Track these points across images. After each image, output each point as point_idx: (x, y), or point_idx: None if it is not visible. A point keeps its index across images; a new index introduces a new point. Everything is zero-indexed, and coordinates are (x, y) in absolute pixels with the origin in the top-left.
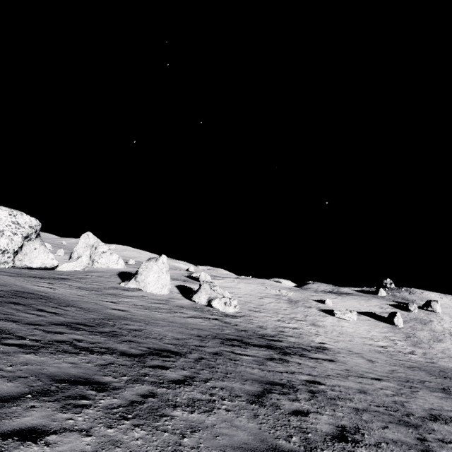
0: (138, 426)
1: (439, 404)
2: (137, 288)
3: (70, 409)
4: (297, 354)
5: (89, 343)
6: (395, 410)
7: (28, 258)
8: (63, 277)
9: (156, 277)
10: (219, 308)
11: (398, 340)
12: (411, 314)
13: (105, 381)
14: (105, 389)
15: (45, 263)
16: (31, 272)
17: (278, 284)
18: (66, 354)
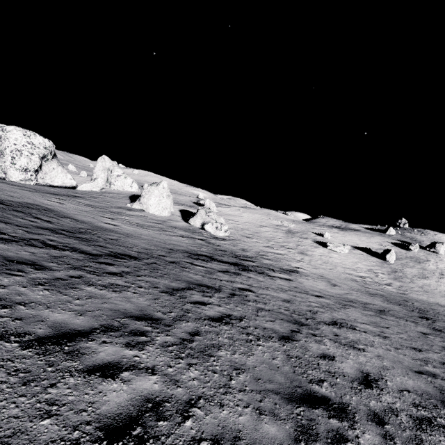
0: (48, 290)
1: (356, 318)
2: (141, 209)
3: (4, 275)
4: (258, 271)
5: (59, 243)
6: (300, 315)
7: (49, 177)
8: (77, 196)
9: (157, 200)
10: (210, 232)
11: (382, 273)
12: (409, 253)
13: (48, 265)
14: (43, 269)
15: (65, 182)
16: (50, 190)
17: (284, 216)
18: (31, 247)
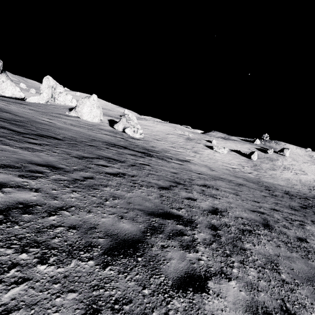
0: None
1: (222, 185)
2: (77, 116)
3: None
4: (159, 158)
5: None
6: (181, 179)
7: None
8: (24, 103)
9: (89, 110)
10: (129, 134)
11: (247, 166)
12: (267, 155)
13: None
14: None
15: (14, 94)
16: (1, 98)
17: (186, 128)
18: None
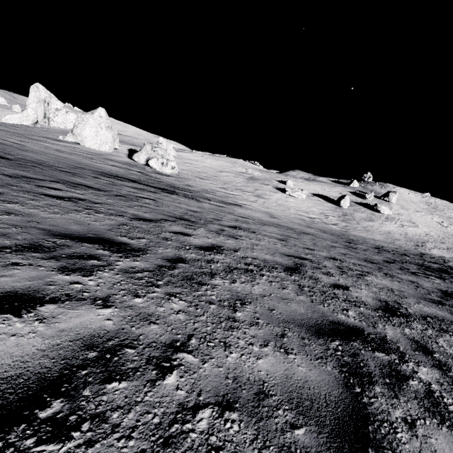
0: None
1: (268, 230)
2: (76, 142)
3: None
4: (187, 197)
5: None
6: (196, 217)
7: None
8: None
9: (94, 132)
10: (156, 168)
11: (333, 216)
12: (364, 201)
13: None
14: None
15: None
16: None
17: (252, 165)
18: None
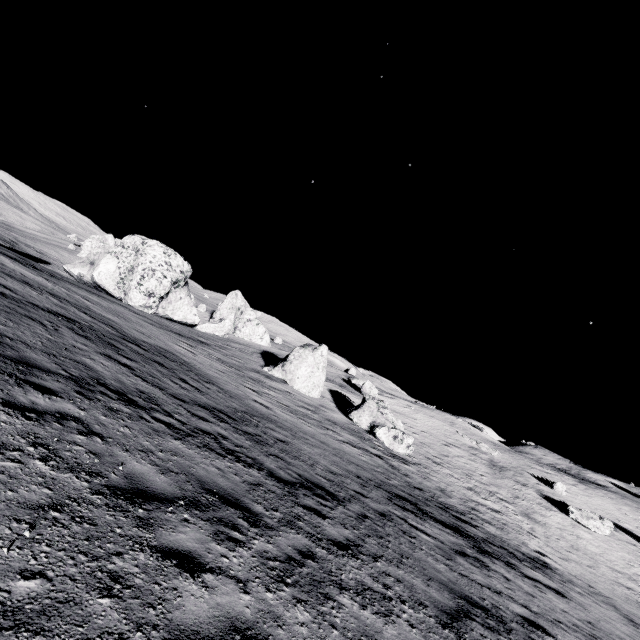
0: (300, 602)
1: None
2: (282, 379)
3: (224, 541)
4: (502, 559)
5: (234, 445)
6: None
7: (172, 307)
8: (203, 341)
9: (309, 371)
10: (384, 442)
11: None
12: None
13: (256, 510)
14: (257, 524)
15: (187, 317)
16: (172, 326)
17: (476, 431)
18: (212, 453)
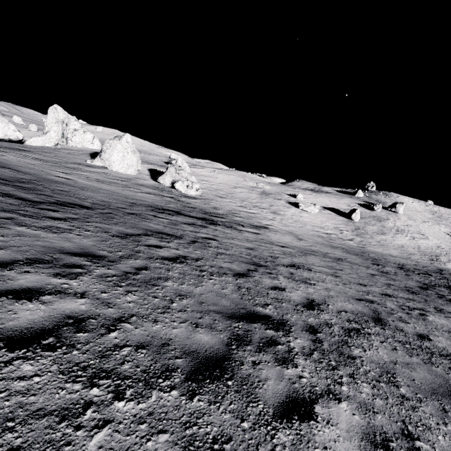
0: None
1: (315, 262)
2: (103, 166)
3: None
4: (226, 226)
5: None
6: (261, 259)
7: None
8: (24, 149)
9: (121, 156)
10: (181, 190)
11: (346, 230)
12: (373, 213)
13: None
14: None
15: (7, 134)
16: None
17: (260, 178)
18: None
